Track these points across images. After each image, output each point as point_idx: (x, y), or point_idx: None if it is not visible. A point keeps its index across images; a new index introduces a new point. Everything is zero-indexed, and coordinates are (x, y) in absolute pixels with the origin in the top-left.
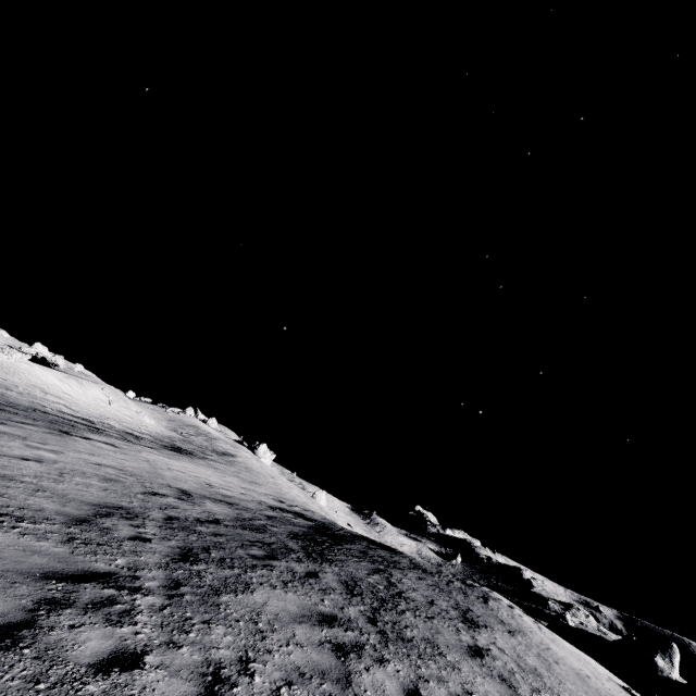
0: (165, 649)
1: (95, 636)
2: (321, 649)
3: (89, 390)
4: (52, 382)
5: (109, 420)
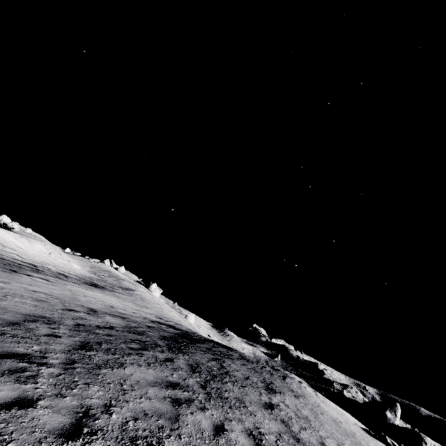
0: (54, 398)
1: (5, 389)
2: (163, 401)
3: (35, 246)
4: (9, 239)
5: (48, 265)
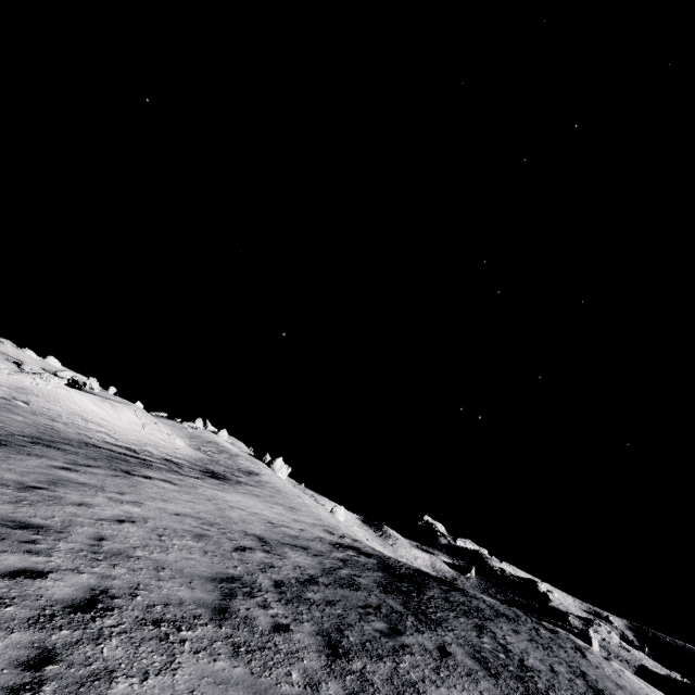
0: None
1: None
2: None
3: (123, 414)
4: (89, 407)
5: (147, 446)
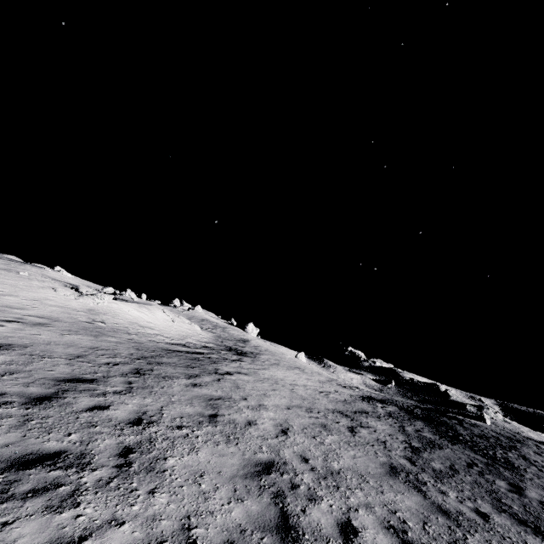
0: None
1: None
2: None
3: (156, 314)
4: (135, 314)
5: (186, 338)
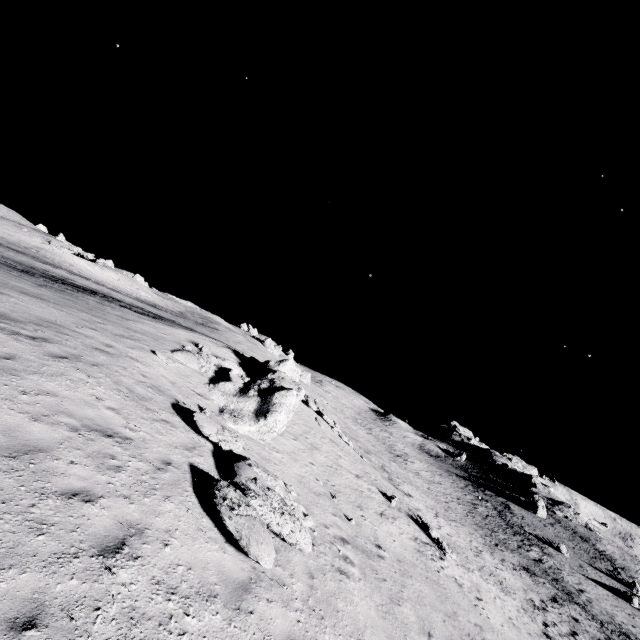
0: None
1: None
2: None
3: (107, 273)
4: (82, 265)
5: (107, 284)
